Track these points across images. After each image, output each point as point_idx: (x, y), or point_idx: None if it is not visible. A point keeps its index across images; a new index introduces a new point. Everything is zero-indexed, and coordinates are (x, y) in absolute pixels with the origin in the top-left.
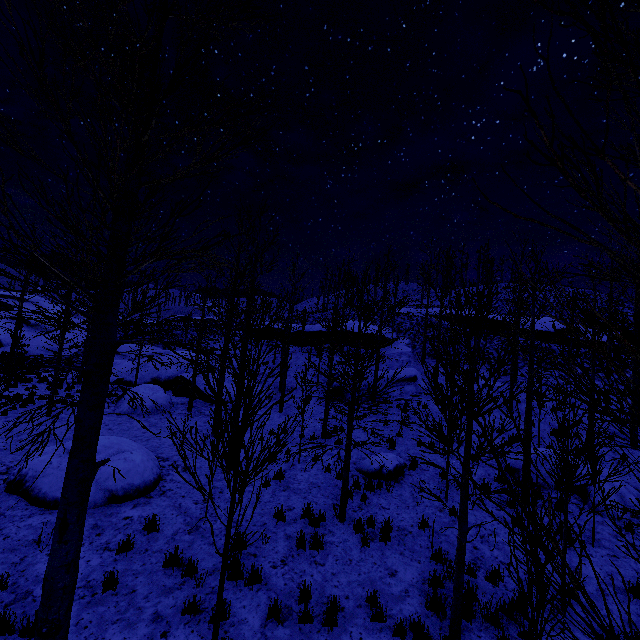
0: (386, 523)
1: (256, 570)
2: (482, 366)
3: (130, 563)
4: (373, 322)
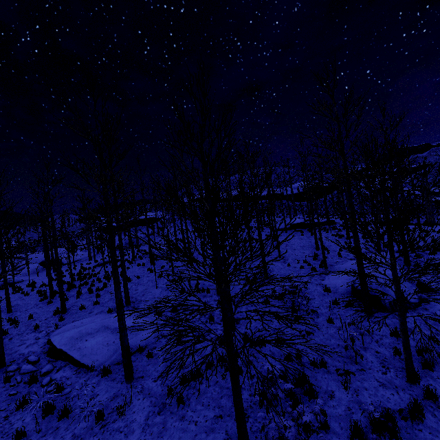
0: (81, 272)
1: (33, 284)
2: (188, 221)
3: (4, 290)
4: (160, 211)
